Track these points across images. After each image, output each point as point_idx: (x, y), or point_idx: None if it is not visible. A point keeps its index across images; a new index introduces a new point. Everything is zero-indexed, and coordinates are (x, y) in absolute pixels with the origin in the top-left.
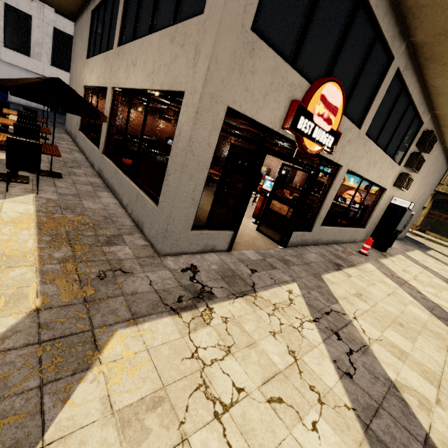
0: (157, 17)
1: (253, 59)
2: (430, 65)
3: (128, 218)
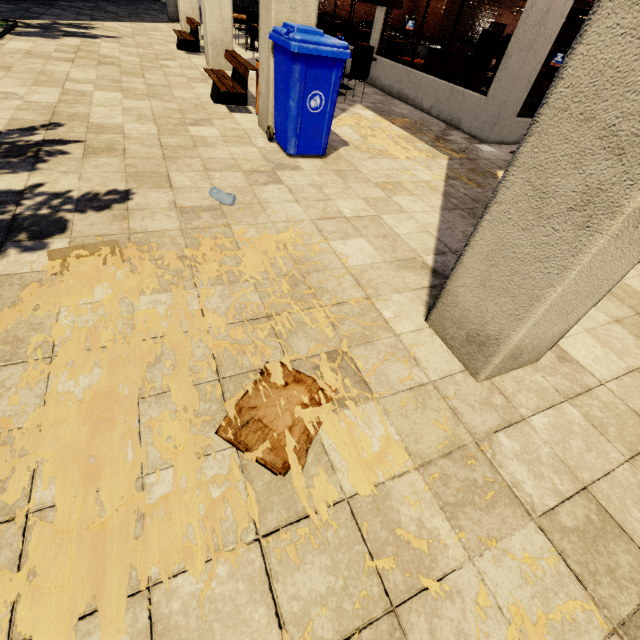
0: None
1: None
2: None
3: (436, 120)
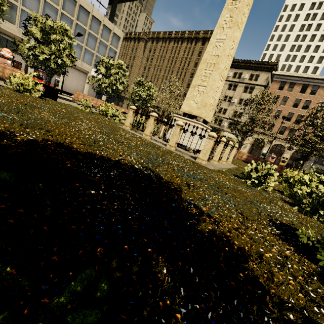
0: None
1: None
2: None
3: None
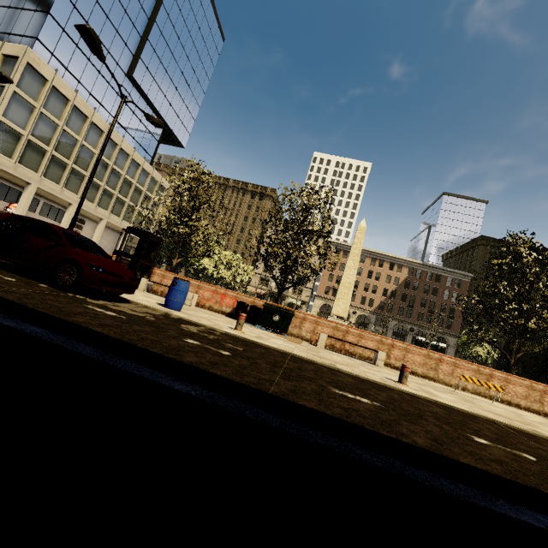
0: None
1: None
2: (56, 202)
3: None
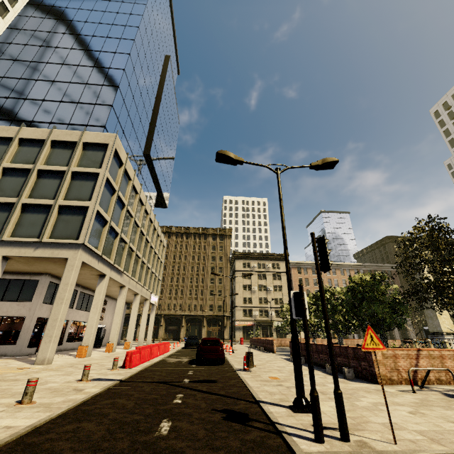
0: (6, 297)
1: (43, 307)
2: (90, 288)
3: None
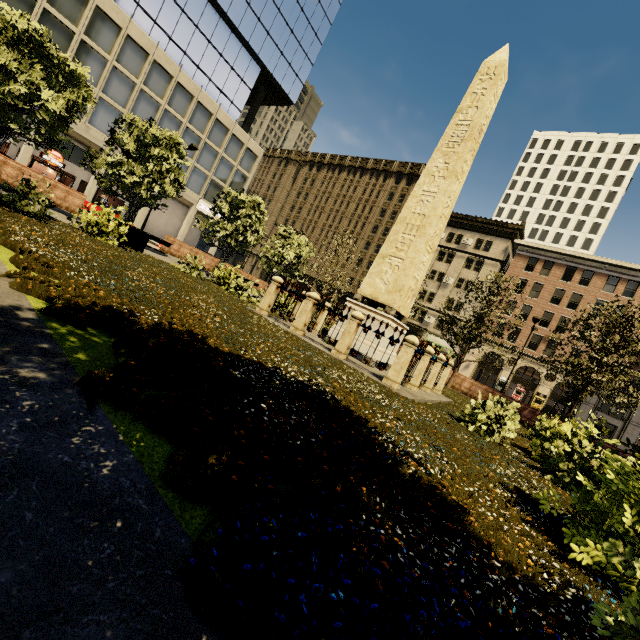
0: None
1: None
2: None
3: None
